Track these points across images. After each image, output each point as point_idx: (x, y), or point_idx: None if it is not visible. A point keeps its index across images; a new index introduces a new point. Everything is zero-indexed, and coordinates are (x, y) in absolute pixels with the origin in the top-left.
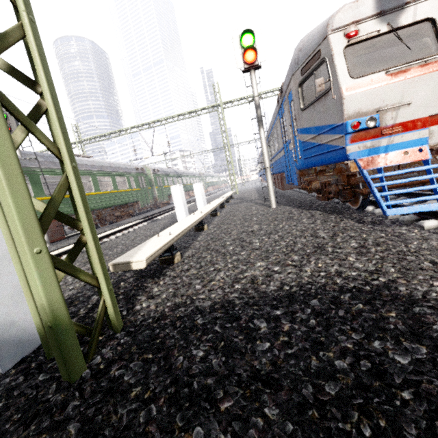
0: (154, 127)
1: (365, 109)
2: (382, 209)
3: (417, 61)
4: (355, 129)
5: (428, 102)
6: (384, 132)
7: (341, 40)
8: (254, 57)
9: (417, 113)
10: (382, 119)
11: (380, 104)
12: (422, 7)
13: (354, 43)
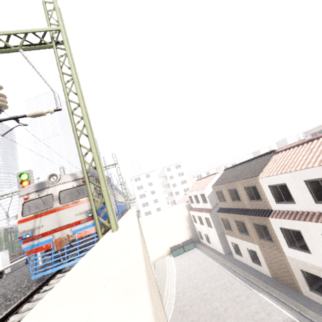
0: (12, 196)
1: (27, 229)
2: (31, 276)
3: (42, 211)
4: (21, 239)
5: (50, 225)
6: (35, 238)
7: (22, 200)
8: (28, 184)
9: (47, 229)
10: (34, 232)
11: (32, 227)
12: (50, 189)
13: (27, 201)
